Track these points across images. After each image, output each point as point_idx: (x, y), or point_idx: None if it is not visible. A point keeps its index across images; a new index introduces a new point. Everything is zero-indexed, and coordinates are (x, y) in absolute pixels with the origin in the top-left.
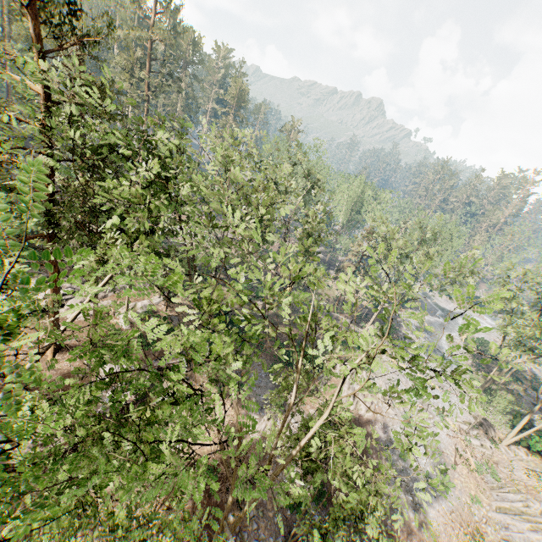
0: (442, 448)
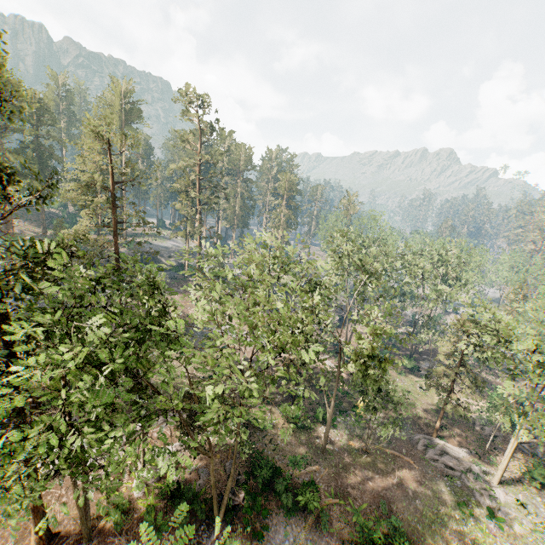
0: None
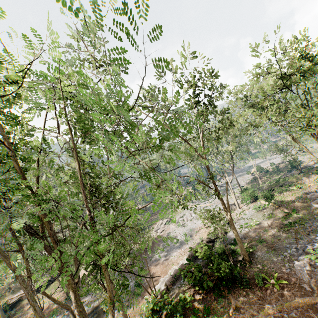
0: (196, 227)
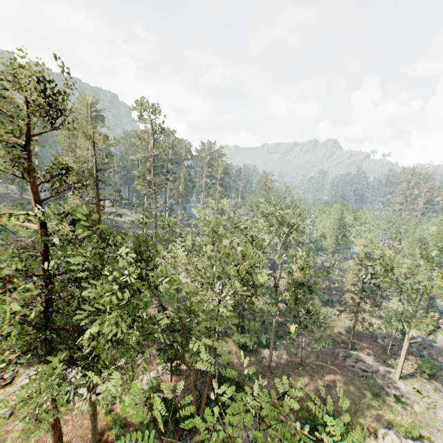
0: None
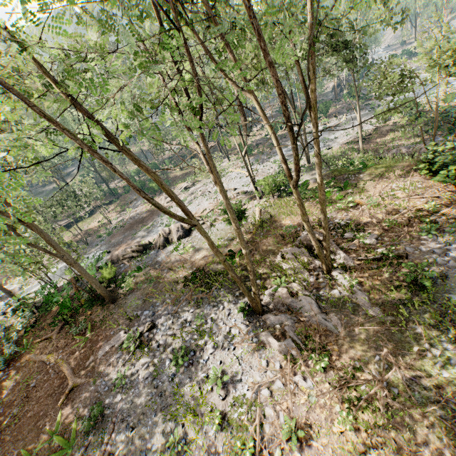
0: (194, 211)
